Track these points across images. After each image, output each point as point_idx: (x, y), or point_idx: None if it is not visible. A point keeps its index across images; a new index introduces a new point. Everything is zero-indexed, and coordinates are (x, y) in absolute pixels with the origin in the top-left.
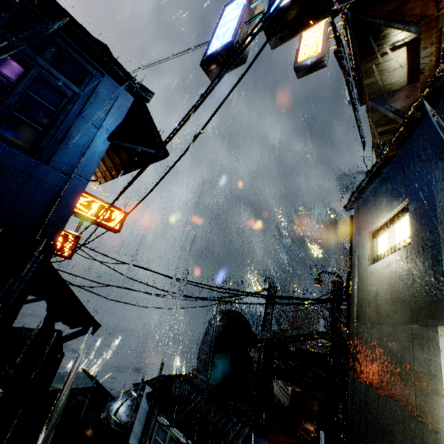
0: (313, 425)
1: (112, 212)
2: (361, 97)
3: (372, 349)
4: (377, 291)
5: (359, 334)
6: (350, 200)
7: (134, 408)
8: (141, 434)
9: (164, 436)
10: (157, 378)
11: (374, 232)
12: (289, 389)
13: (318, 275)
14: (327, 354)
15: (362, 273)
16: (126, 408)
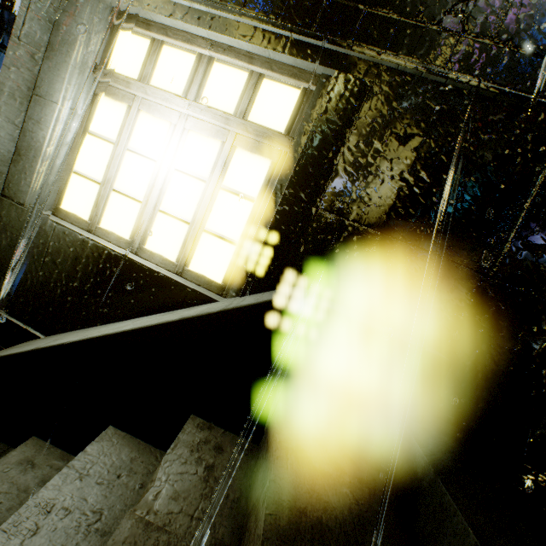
0: None
1: None
2: None
3: None
4: None
5: None
6: None
7: None
8: None
9: None
10: None
11: None
12: None
13: None
14: None
15: None
16: None
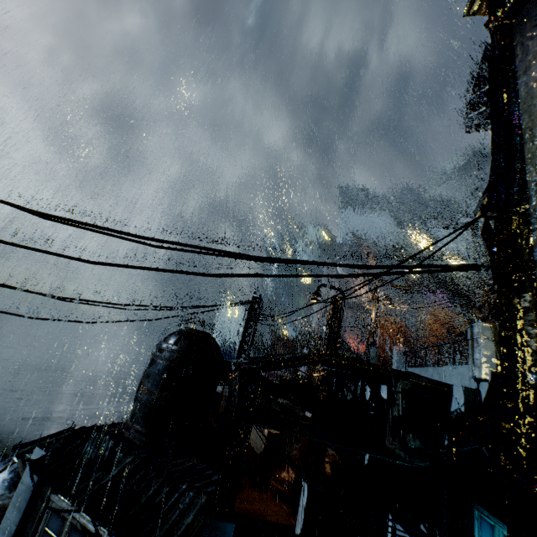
0: (292, 474)
1: None
2: None
3: None
4: None
5: None
6: None
7: (14, 483)
8: (18, 527)
9: (59, 525)
10: (59, 434)
11: None
12: (265, 432)
13: (317, 289)
14: (318, 386)
15: None
16: None
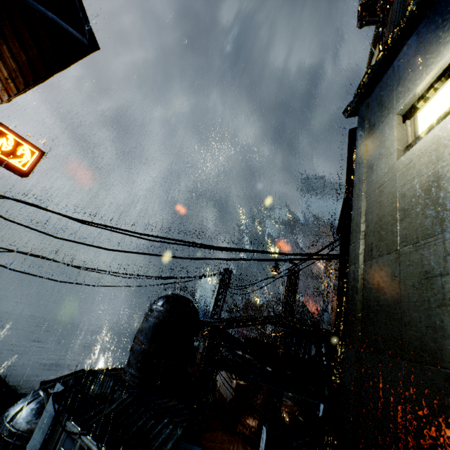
0: (255, 420)
1: (18, 146)
2: (364, 12)
3: (424, 286)
4: (436, 175)
5: (373, 275)
6: (360, 89)
7: (39, 412)
8: (41, 446)
9: (72, 446)
10: (74, 374)
11: (409, 108)
12: (234, 382)
13: (276, 263)
14: (277, 344)
15: (381, 180)
16: (28, 413)
